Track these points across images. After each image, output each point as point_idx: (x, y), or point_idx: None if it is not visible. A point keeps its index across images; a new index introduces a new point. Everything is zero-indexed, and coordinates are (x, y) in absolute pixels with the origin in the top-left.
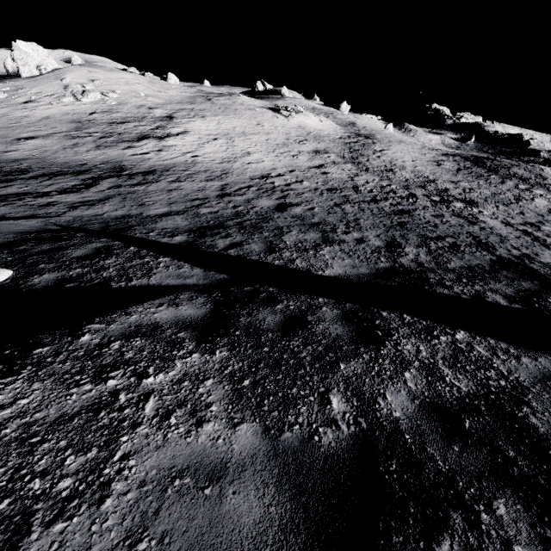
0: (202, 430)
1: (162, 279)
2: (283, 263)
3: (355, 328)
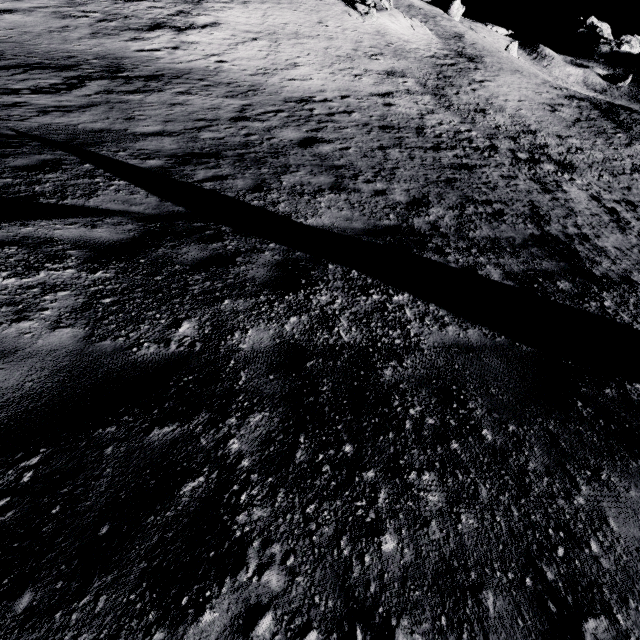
0: (17, 325)
1: (103, 202)
2: (262, 204)
3: (280, 274)
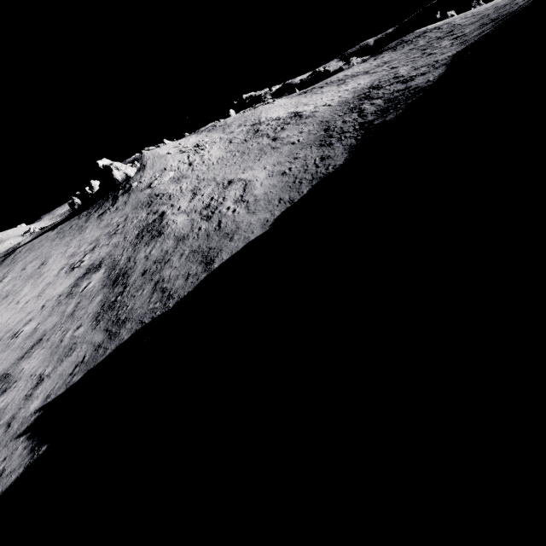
0: None
1: None
2: None
3: None
